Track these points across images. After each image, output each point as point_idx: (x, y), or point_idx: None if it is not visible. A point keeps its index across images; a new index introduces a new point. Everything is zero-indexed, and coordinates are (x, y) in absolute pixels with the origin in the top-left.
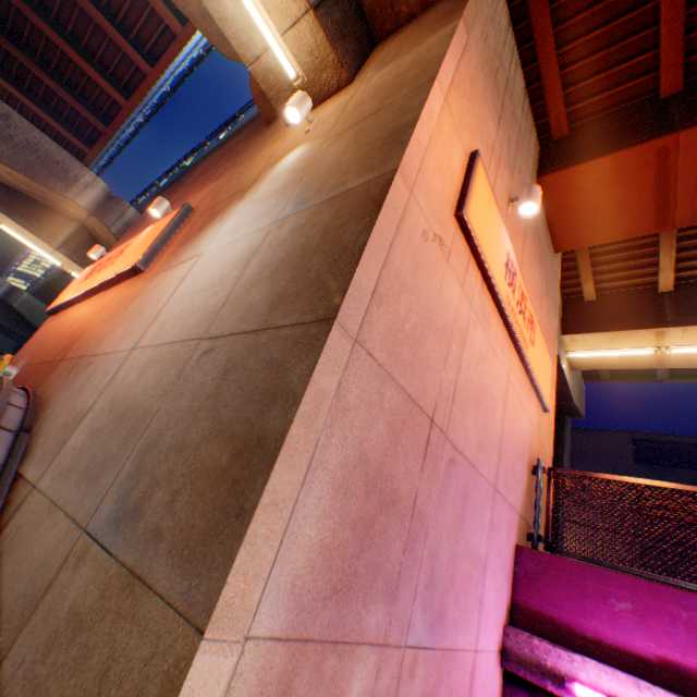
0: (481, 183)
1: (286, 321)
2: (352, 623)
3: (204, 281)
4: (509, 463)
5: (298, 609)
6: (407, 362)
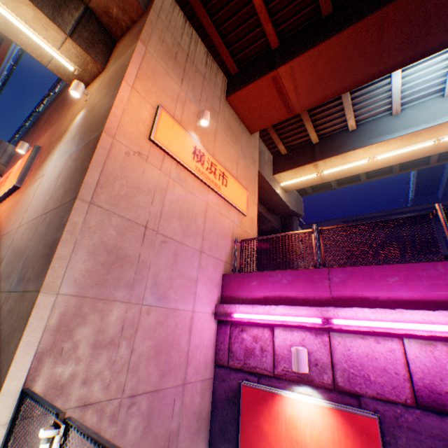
0: (166, 120)
1: (67, 201)
2: (109, 294)
3: (45, 189)
4: (213, 241)
5: (80, 288)
6: (125, 206)
